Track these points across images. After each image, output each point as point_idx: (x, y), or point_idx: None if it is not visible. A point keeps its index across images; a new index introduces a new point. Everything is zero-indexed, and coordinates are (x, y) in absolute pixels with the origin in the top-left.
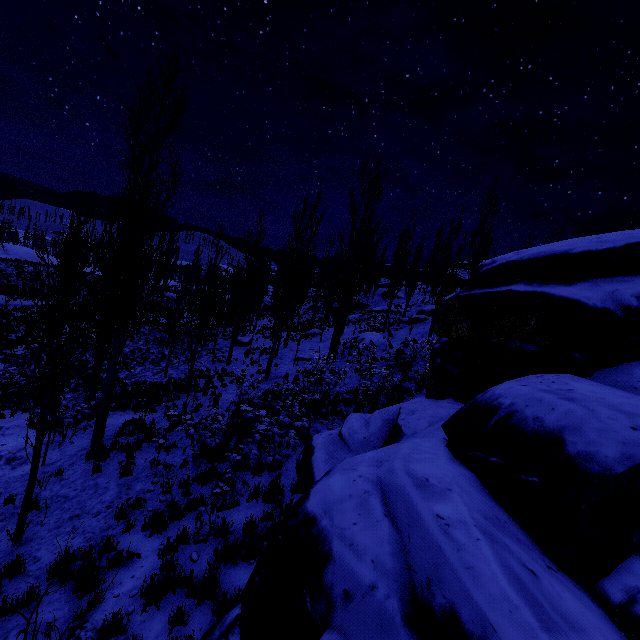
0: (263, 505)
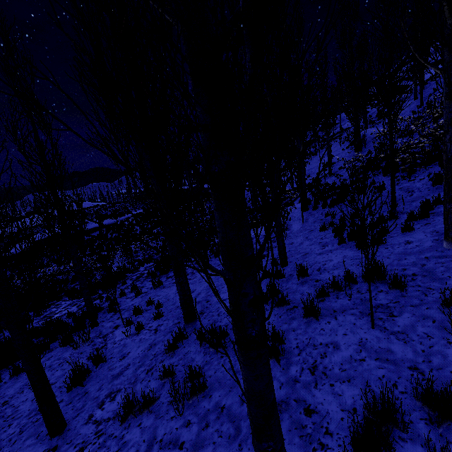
0: None
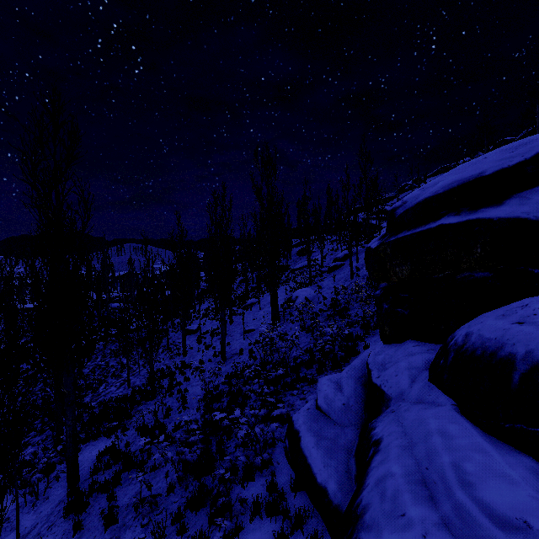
0: (269, 521)
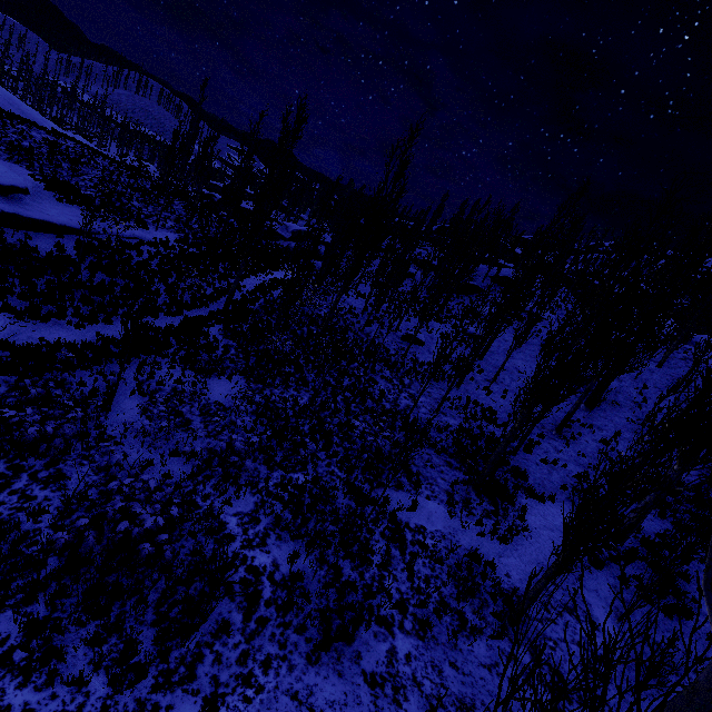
0: None
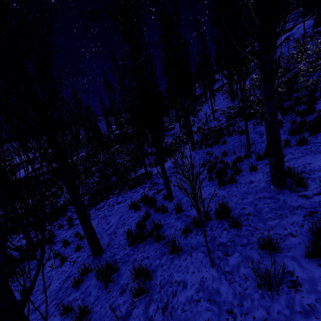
0: None
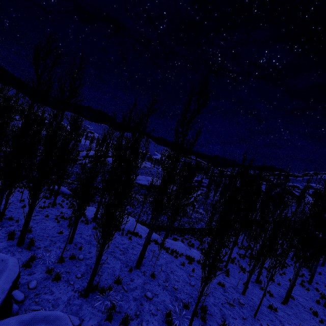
0: None
